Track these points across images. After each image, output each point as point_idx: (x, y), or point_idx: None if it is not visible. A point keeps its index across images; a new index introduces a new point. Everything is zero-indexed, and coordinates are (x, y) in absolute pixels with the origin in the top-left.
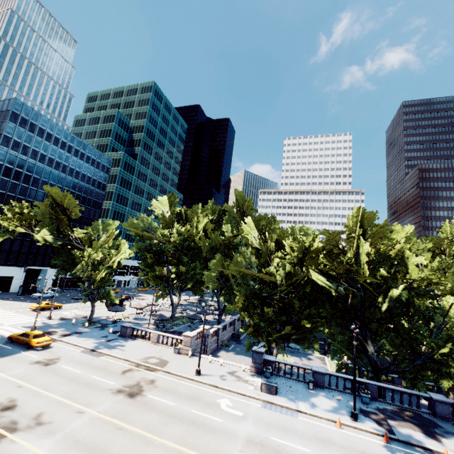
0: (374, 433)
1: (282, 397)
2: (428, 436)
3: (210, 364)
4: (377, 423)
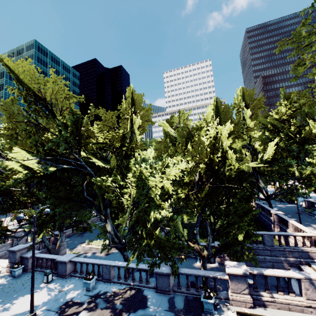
0: None
1: None
2: None
3: None
4: None
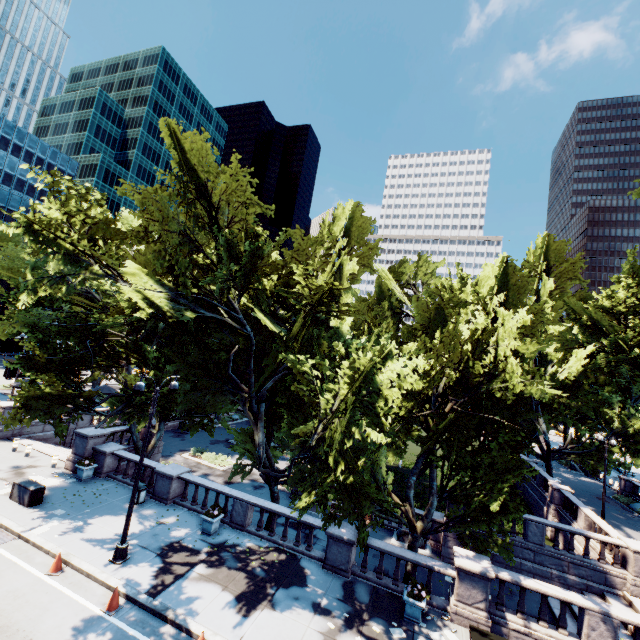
0: (113, 588)
1: (36, 511)
2: (236, 603)
3: (6, 453)
4: (162, 569)
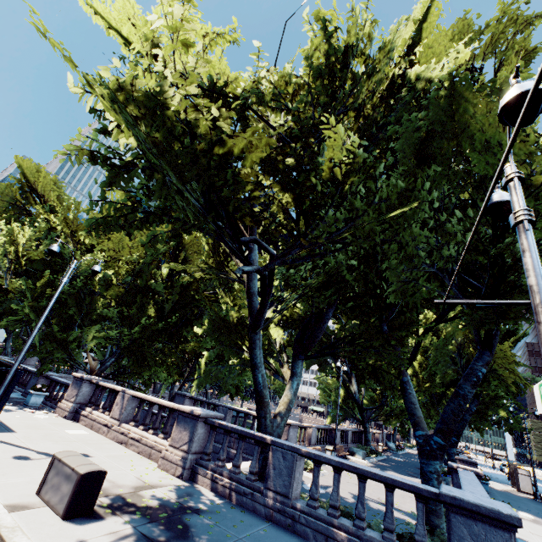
0: None
1: None
2: None
3: None
4: None
